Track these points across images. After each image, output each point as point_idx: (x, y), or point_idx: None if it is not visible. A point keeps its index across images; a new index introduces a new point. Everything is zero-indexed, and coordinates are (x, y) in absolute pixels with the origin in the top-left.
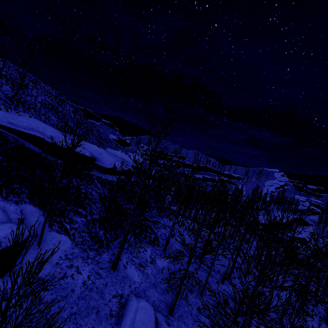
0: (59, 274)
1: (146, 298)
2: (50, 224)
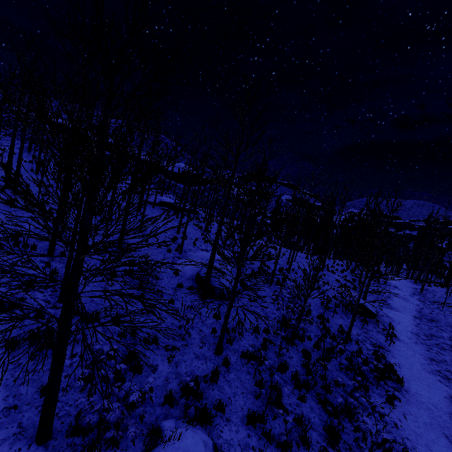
0: None
1: None
2: None
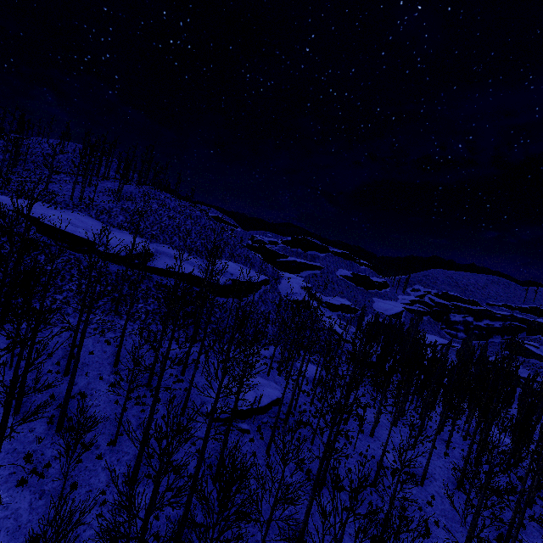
0: None
1: None
2: None
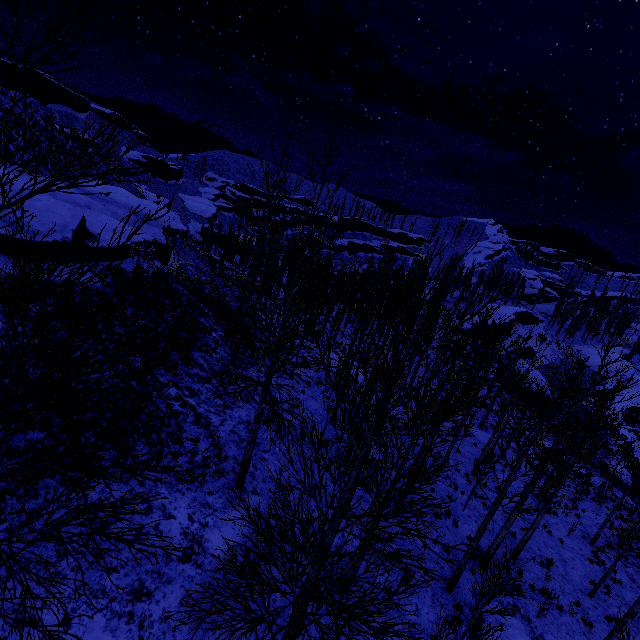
0: None
1: None
2: None
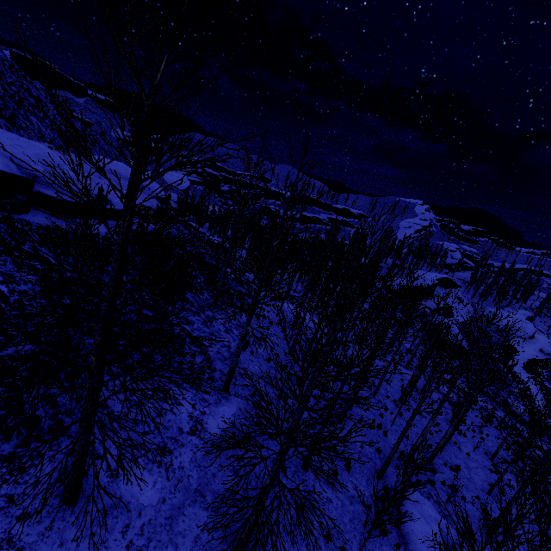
0: None
1: (174, 541)
2: None
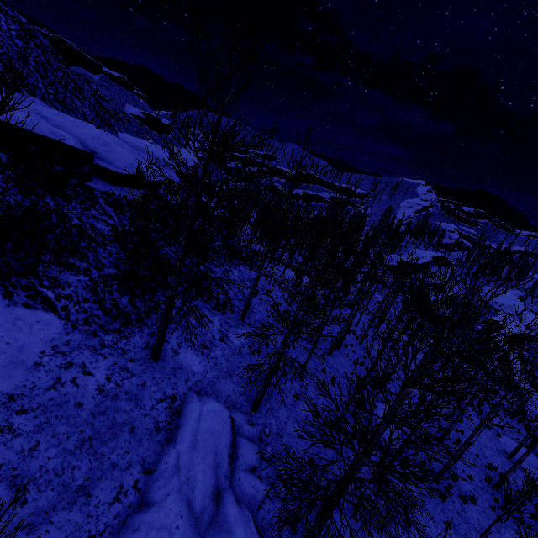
0: (46, 383)
1: (215, 393)
2: (6, 293)
